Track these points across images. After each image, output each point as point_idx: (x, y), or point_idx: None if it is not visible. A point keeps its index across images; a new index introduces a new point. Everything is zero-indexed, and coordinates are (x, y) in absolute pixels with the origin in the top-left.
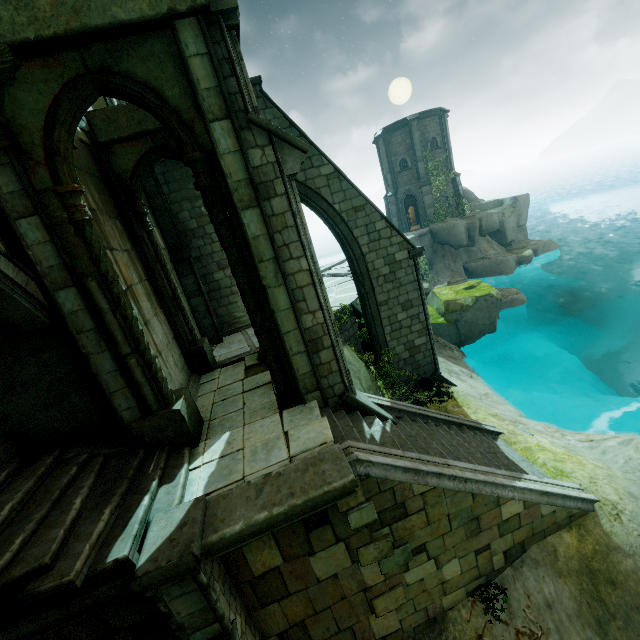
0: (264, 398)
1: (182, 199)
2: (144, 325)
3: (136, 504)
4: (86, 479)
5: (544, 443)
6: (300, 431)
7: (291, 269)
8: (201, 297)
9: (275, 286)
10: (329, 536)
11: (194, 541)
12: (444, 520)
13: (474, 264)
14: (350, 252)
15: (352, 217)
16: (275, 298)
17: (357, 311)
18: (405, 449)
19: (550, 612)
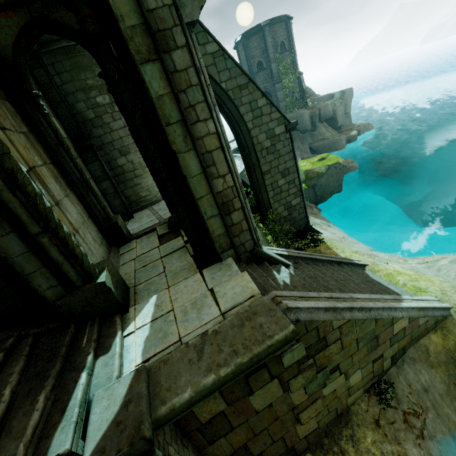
0: (182, 261)
1: (76, 90)
2: (55, 205)
3: (73, 383)
4: (15, 364)
5: (398, 268)
6: (225, 287)
7: (199, 132)
8: (108, 181)
9: (185, 151)
10: (265, 377)
11: (143, 422)
12: (354, 344)
13: (317, 144)
14: (237, 129)
15: (237, 95)
16: (186, 164)
17: (243, 182)
18: (313, 289)
19: (427, 394)
